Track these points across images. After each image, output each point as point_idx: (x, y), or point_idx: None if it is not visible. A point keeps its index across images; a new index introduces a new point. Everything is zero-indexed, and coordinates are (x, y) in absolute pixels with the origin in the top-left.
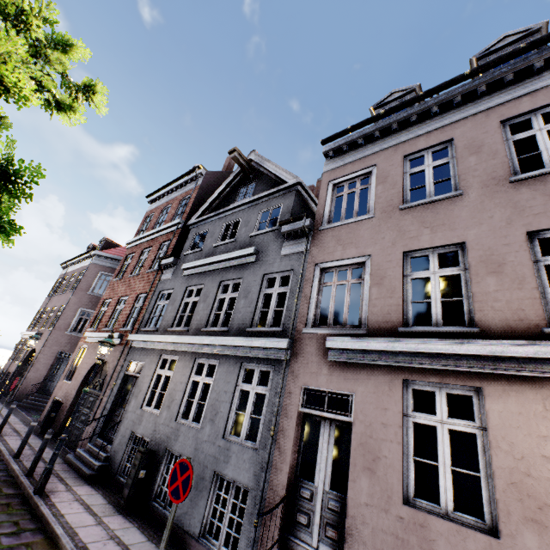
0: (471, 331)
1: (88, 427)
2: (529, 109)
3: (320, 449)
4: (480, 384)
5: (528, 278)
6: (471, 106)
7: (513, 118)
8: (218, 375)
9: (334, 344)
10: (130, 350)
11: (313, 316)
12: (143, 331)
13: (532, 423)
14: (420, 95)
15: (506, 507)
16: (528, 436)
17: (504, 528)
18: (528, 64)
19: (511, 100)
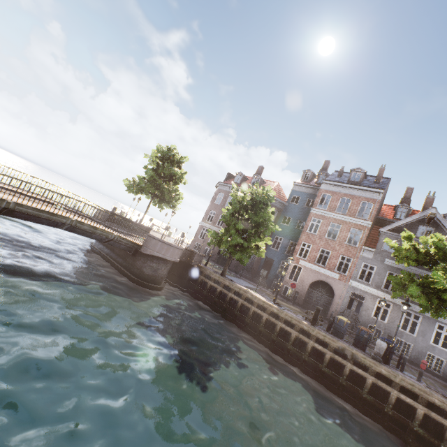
0: None
1: (330, 311)
2: None
3: None
4: None
5: None
6: None
7: None
8: (423, 321)
9: None
10: (349, 286)
11: None
12: (357, 280)
13: None
14: None
15: None
16: None
17: None
18: None
19: None
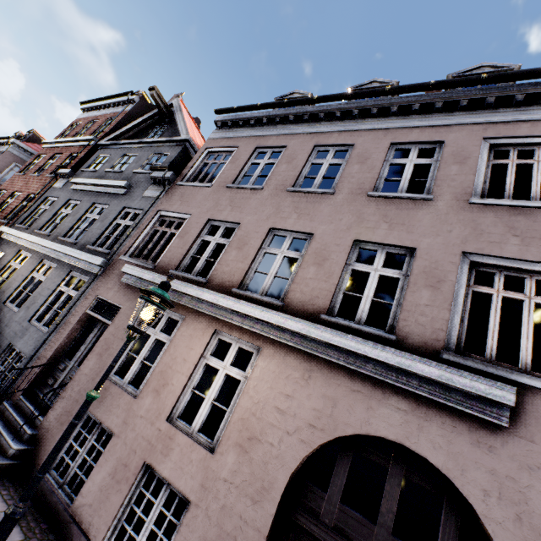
0: (202, 281)
1: None
2: (332, 143)
3: (87, 341)
4: (186, 314)
5: (250, 257)
6: (311, 126)
7: (323, 146)
8: (51, 275)
9: (127, 269)
10: None
11: (135, 249)
12: (17, 227)
13: (192, 341)
14: (285, 102)
15: (150, 383)
16: (185, 348)
17: (142, 393)
18: (350, 108)
19: (330, 132)
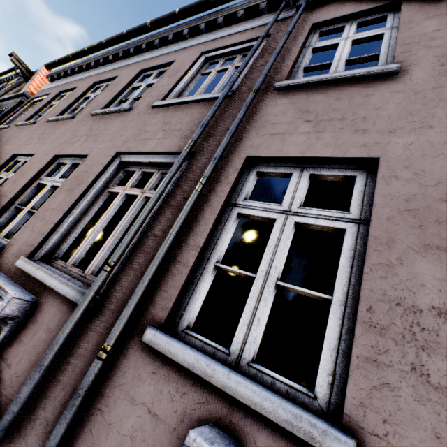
0: None
1: None
2: (105, 78)
3: None
4: None
5: None
6: (103, 68)
7: (101, 82)
8: None
9: None
10: None
11: None
12: None
13: None
14: (86, 49)
15: None
16: None
17: None
18: (128, 47)
19: (110, 71)
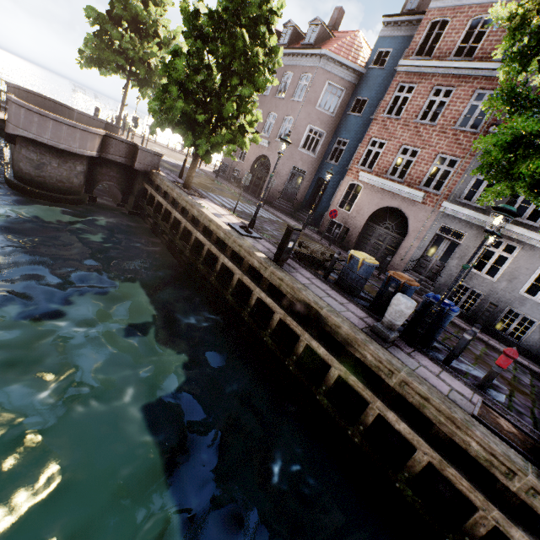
0: None
1: (395, 259)
2: None
3: None
4: None
5: None
6: None
7: None
8: None
9: None
10: (439, 214)
11: None
12: (459, 202)
13: None
14: None
15: None
16: None
17: None
18: None
19: None
